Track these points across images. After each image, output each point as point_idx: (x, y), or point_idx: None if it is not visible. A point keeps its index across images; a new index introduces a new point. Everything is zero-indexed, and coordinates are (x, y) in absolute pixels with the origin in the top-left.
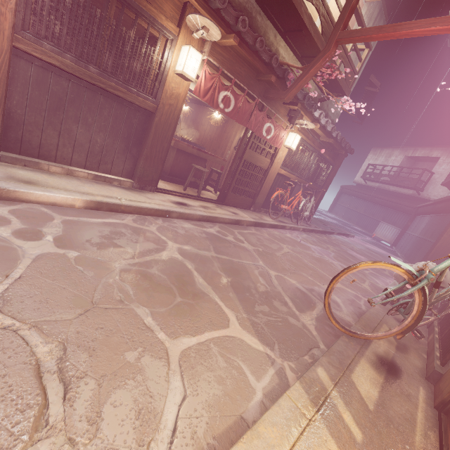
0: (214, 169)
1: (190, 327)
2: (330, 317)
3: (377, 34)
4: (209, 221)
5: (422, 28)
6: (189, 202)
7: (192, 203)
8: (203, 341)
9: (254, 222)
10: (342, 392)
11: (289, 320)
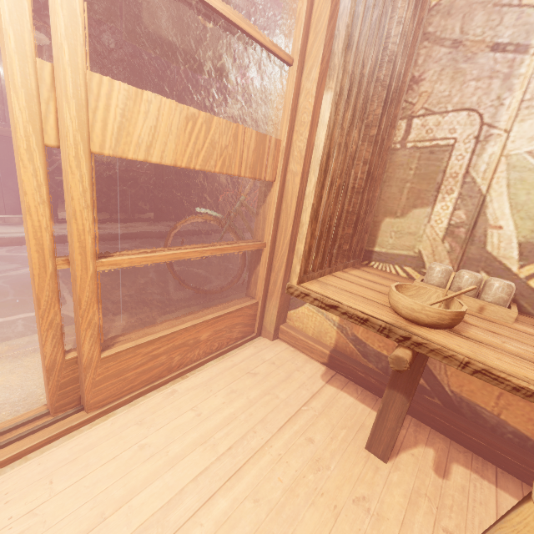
0: (149, 187)
1: (5, 313)
2: (176, 281)
3: None
4: (126, 238)
5: None
6: (103, 224)
7: (106, 225)
8: (11, 319)
9: (193, 230)
10: (127, 325)
11: (149, 297)
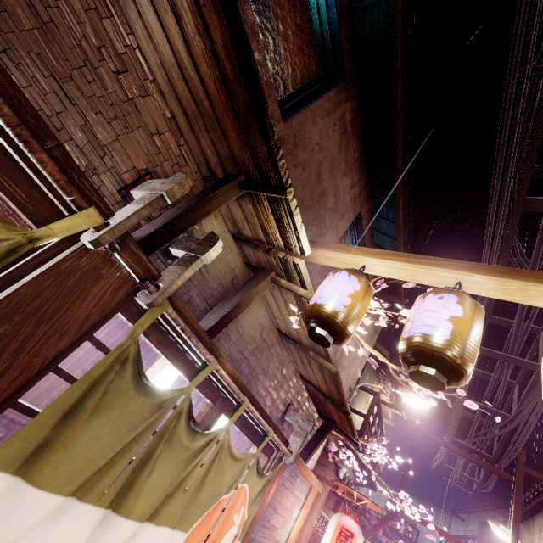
0: None
1: None
2: None
3: (425, 525)
4: None
5: (450, 540)
6: None
7: None
8: None
9: None
10: None
11: None
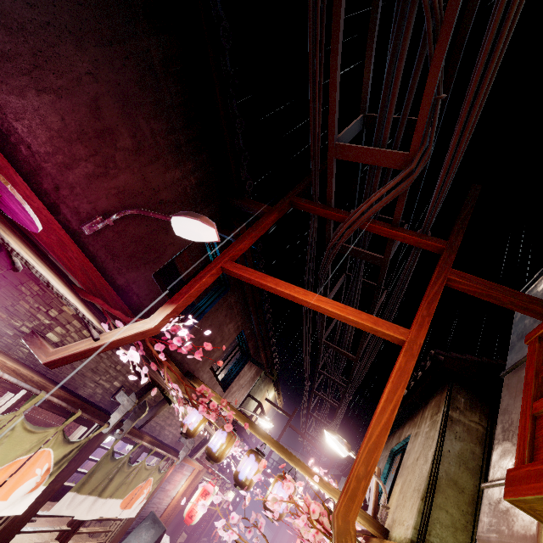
0: None
1: None
2: None
3: None
4: None
5: None
6: None
7: None
8: None
9: None
10: None
11: None
